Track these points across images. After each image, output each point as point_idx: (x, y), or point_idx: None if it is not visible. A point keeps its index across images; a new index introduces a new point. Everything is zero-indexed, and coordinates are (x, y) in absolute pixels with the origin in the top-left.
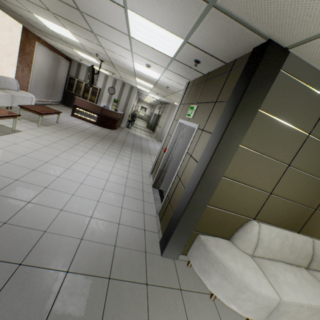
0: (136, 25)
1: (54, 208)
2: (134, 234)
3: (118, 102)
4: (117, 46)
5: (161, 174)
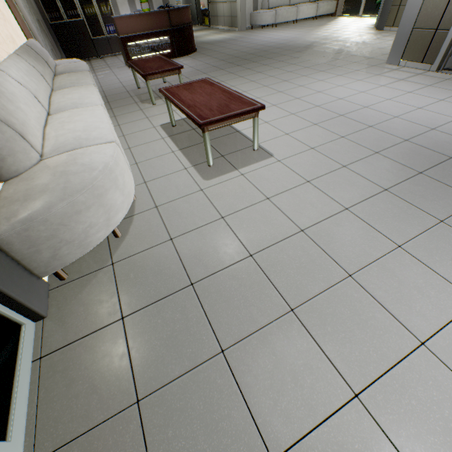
0: None
1: None
2: None
3: None
4: None
5: None
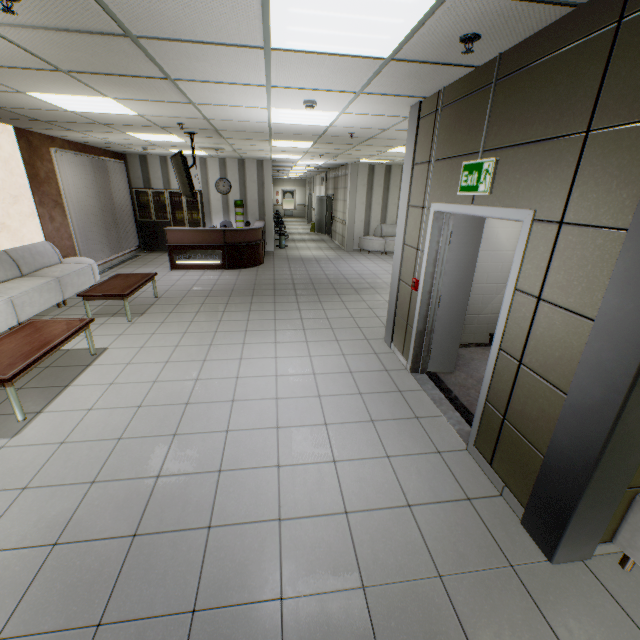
0: (290, 9)
1: (264, 522)
2: (456, 521)
3: (244, 205)
4: (229, 87)
5: (422, 341)
